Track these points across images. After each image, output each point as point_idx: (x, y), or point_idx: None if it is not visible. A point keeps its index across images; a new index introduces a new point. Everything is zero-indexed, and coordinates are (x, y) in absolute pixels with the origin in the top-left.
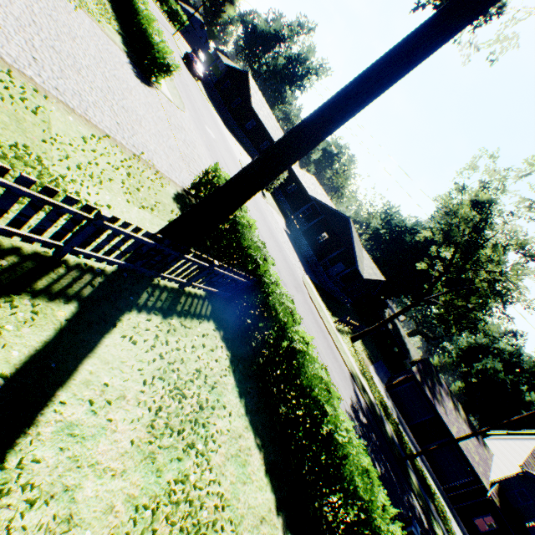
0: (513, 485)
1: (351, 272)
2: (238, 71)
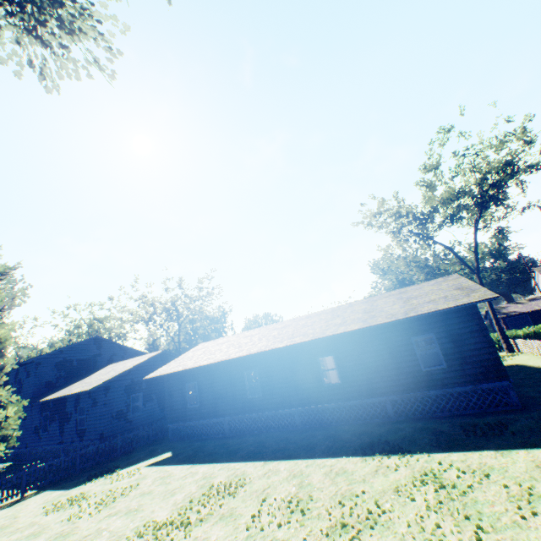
0: None
1: None
2: None
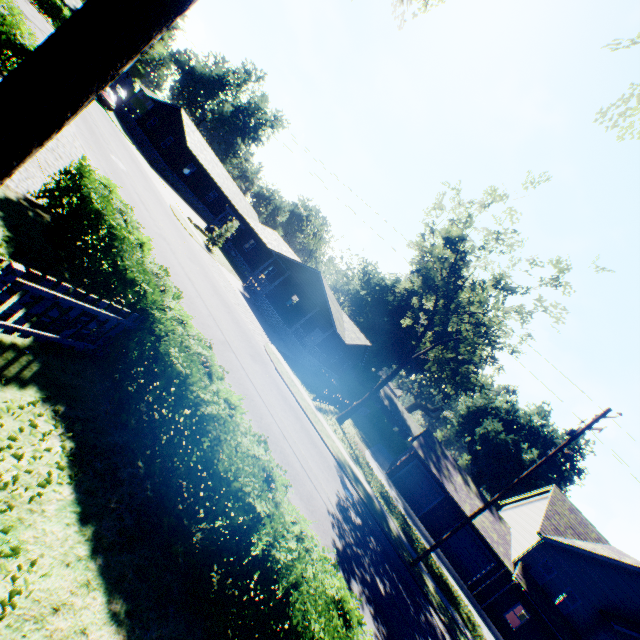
0: (535, 558)
1: (331, 339)
2: (168, 106)
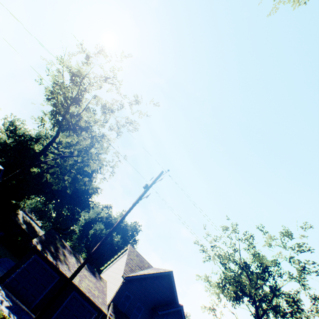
0: (121, 294)
1: None
2: None
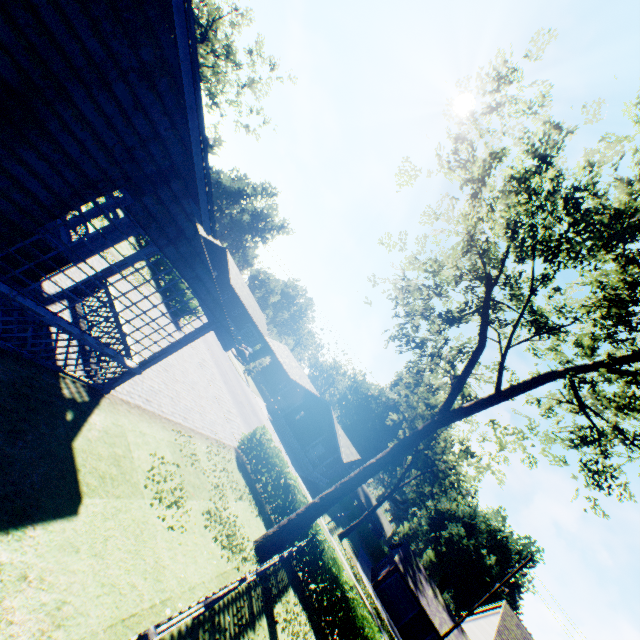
0: None
1: (331, 455)
2: (215, 244)
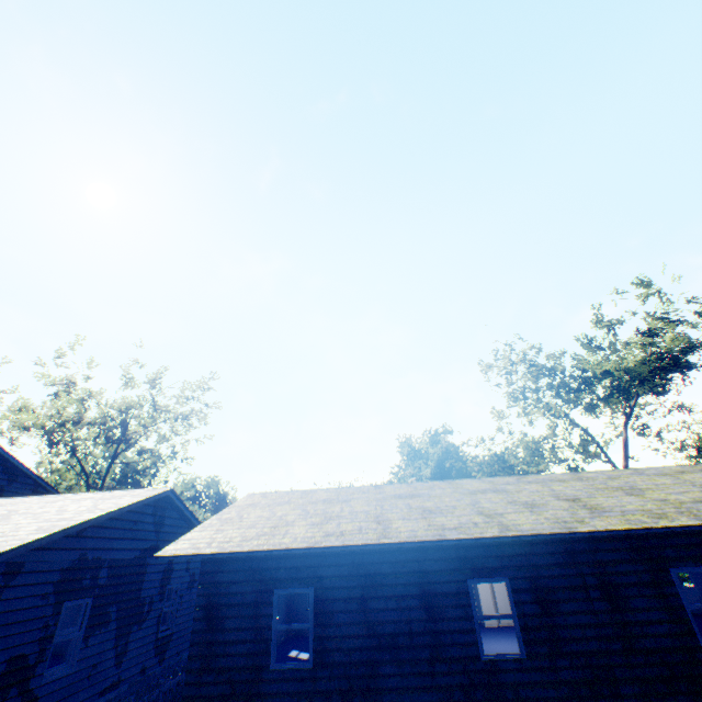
0: None
1: None
2: None
